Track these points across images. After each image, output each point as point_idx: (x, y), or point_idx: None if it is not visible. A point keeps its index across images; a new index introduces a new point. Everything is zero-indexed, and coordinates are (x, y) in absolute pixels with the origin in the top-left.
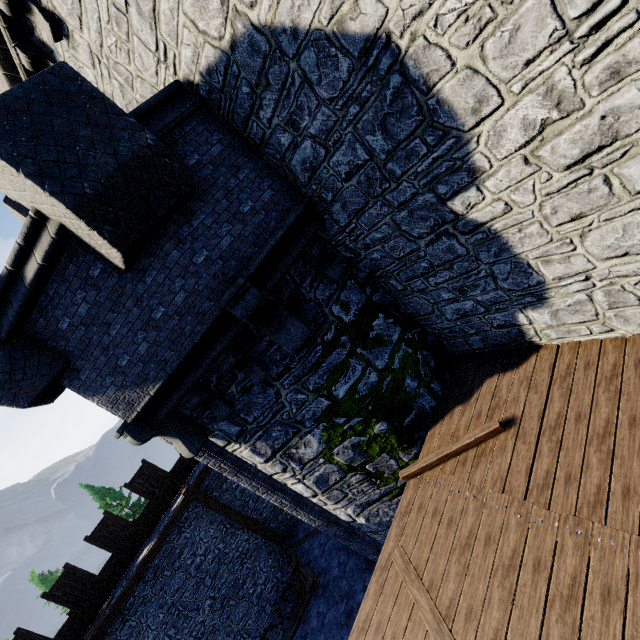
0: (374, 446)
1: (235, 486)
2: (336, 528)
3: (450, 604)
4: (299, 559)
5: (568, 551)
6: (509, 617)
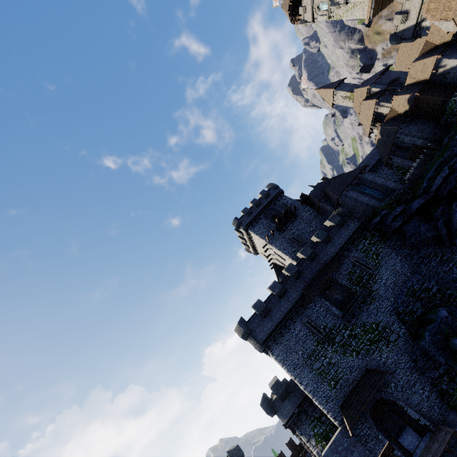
0: (325, 447)
1: None
2: None
3: None
4: None
5: None
6: None
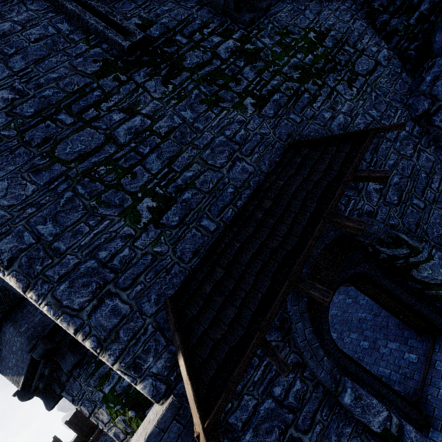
0: (133, 423)
1: None
2: None
3: None
4: None
5: None
6: None
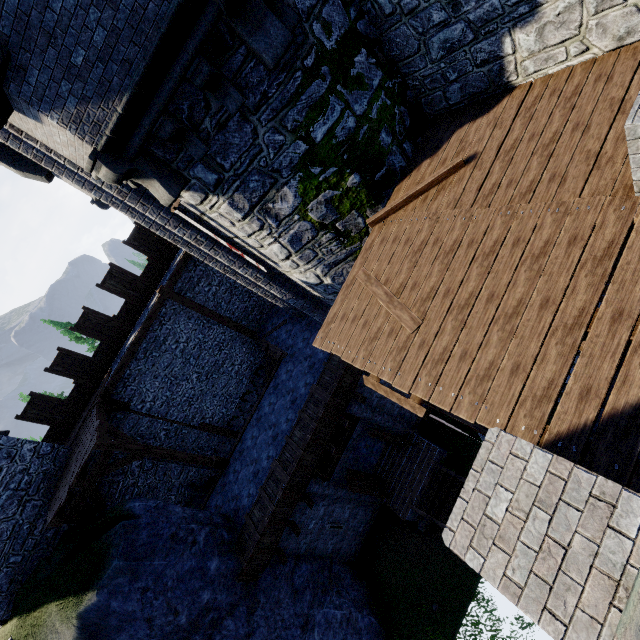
0: (345, 202)
1: (207, 290)
2: (304, 301)
3: (400, 286)
4: (269, 343)
5: (496, 228)
6: (443, 278)
